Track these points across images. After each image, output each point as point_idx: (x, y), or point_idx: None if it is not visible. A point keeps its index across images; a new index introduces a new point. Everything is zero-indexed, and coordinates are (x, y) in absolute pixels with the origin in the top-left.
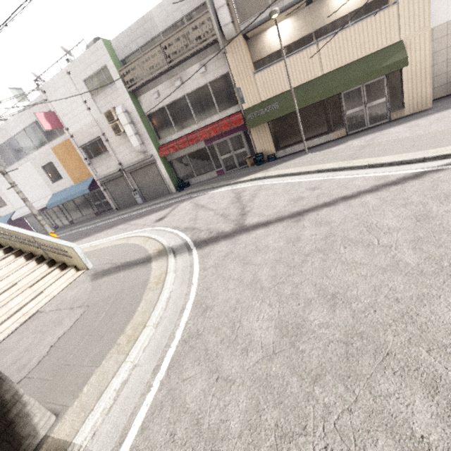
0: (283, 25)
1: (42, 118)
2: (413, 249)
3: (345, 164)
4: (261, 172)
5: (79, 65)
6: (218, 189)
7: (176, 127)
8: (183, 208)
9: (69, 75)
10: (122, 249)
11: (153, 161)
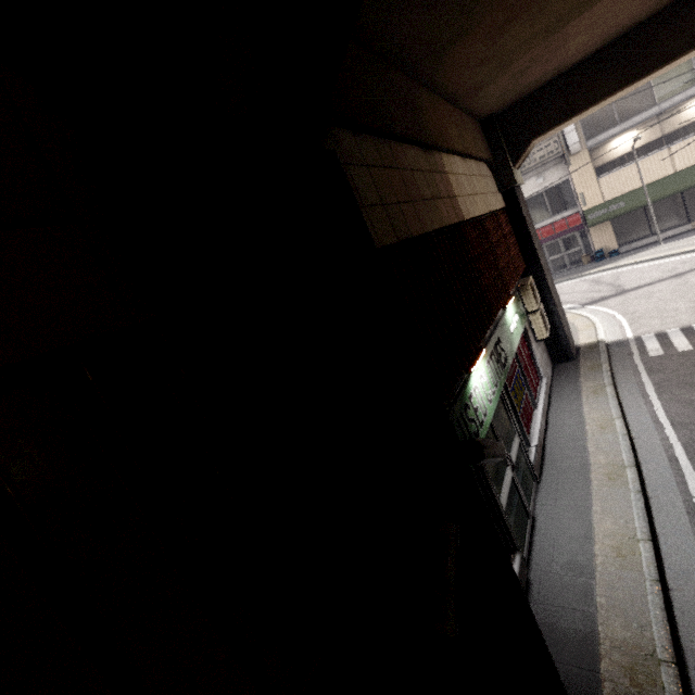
0: (628, 135)
1: None
2: None
3: None
4: (609, 265)
5: None
6: (559, 284)
7: None
8: None
9: None
10: None
11: None
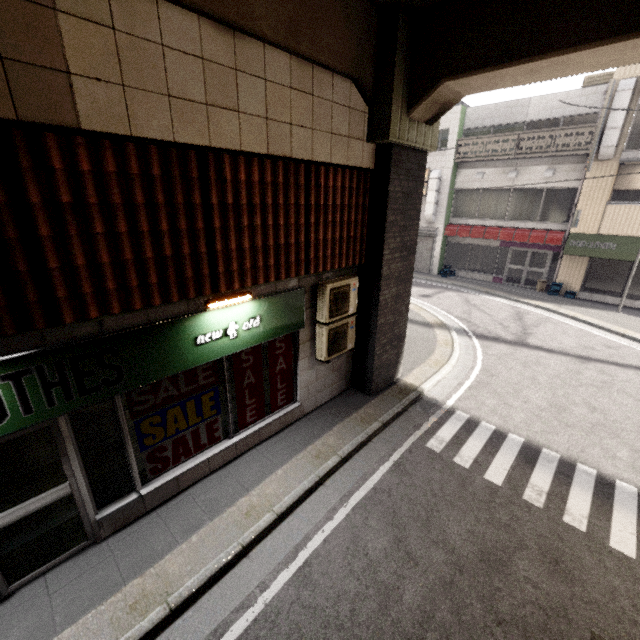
0: None
1: None
2: None
3: None
4: (552, 304)
5: None
6: (493, 297)
7: (479, 213)
8: (451, 298)
9: None
10: None
11: (433, 235)
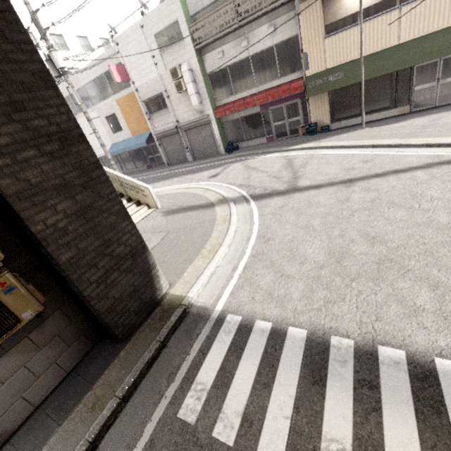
0: None
1: (114, 71)
2: (448, 213)
3: (402, 141)
4: (313, 142)
5: (152, 18)
6: (269, 154)
7: (235, 89)
8: (235, 169)
9: (142, 29)
10: (184, 196)
11: (208, 122)
